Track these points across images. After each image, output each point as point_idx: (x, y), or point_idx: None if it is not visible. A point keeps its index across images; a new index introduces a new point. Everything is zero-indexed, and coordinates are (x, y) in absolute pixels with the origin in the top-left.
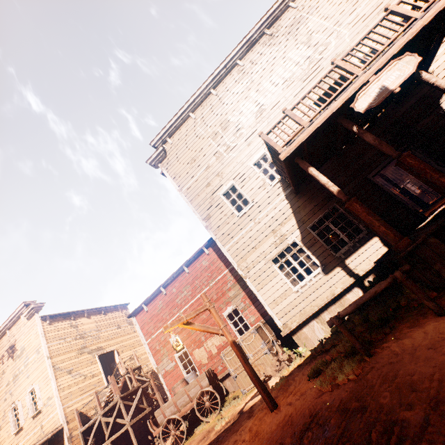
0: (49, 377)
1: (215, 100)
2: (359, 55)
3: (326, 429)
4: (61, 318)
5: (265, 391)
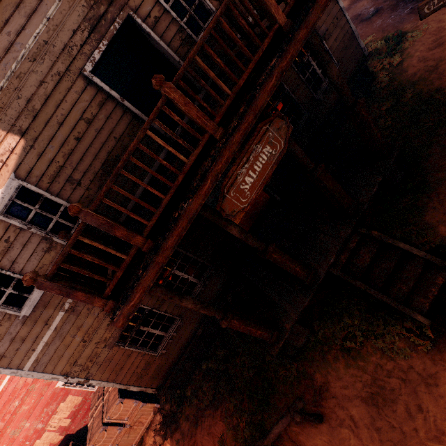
0: None
1: None
2: None
3: None
4: None
5: None
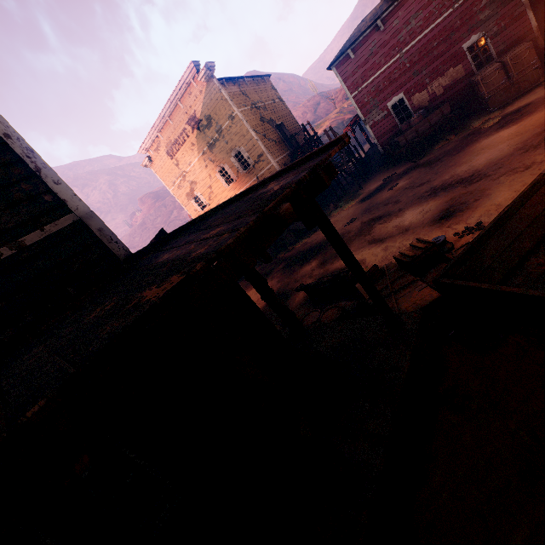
0: (253, 139)
1: None
2: None
3: None
4: (232, 85)
5: None
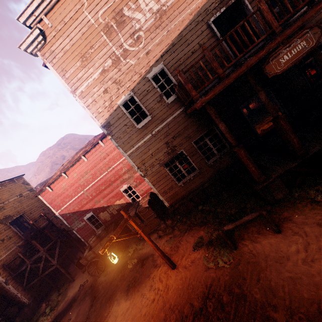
0: None
1: None
2: None
3: (221, 304)
4: None
5: (170, 261)
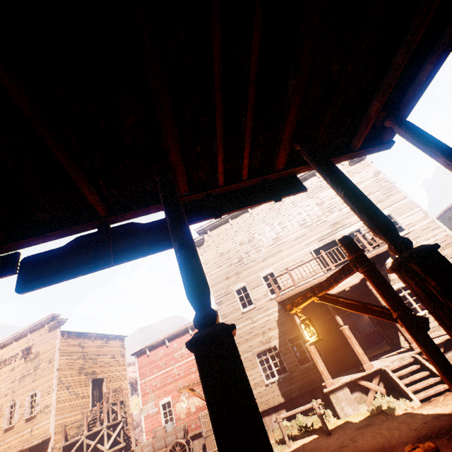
0: (52, 387)
1: (249, 217)
2: (349, 230)
3: None
4: (74, 336)
5: None
